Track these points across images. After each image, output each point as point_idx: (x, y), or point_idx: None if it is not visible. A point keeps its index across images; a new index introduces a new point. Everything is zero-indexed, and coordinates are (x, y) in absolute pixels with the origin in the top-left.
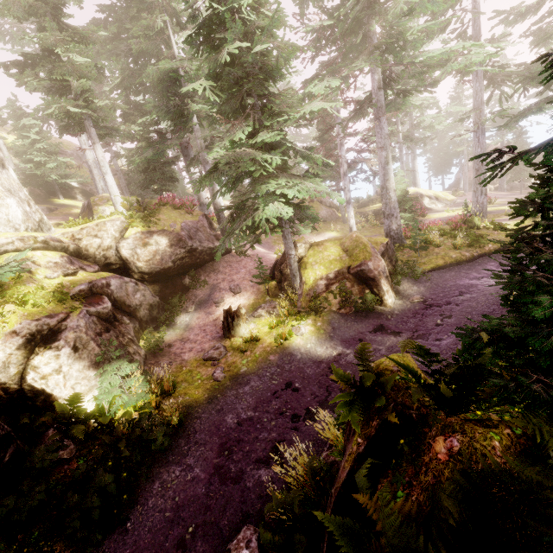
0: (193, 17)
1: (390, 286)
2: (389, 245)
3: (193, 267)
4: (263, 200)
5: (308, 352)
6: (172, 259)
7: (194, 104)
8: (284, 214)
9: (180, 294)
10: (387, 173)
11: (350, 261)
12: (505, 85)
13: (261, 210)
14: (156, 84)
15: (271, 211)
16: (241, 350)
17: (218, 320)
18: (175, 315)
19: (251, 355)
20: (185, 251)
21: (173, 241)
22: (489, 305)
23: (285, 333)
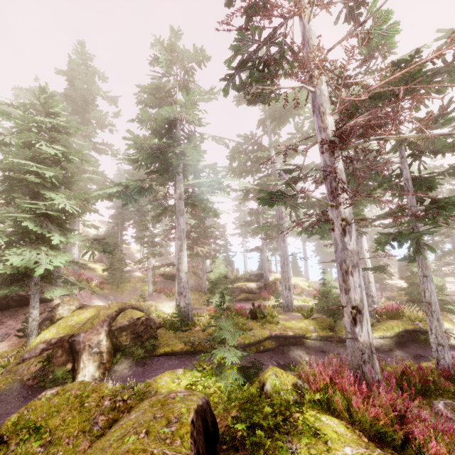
0: (6, 144)
1: (101, 363)
2: (142, 321)
3: None
4: None
5: None
6: None
7: None
8: None
9: None
10: (180, 257)
11: (77, 329)
12: (295, 209)
13: None
14: None
15: None
16: None
17: None
18: None
19: None
20: None
21: None
22: None
23: None
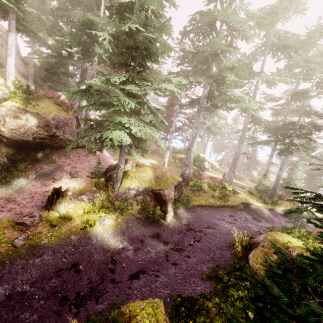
0: None
1: (173, 208)
2: (180, 183)
3: (50, 147)
4: (113, 126)
5: (103, 240)
6: (34, 136)
7: (99, 48)
8: (124, 141)
9: (29, 162)
10: (194, 142)
11: (155, 184)
12: (258, 126)
13: (110, 131)
14: (80, 24)
15: (116, 135)
16: (51, 224)
17: (48, 193)
18: (16, 177)
19: (57, 230)
20: (48, 134)
21: (41, 124)
22: (221, 241)
23: (92, 220)
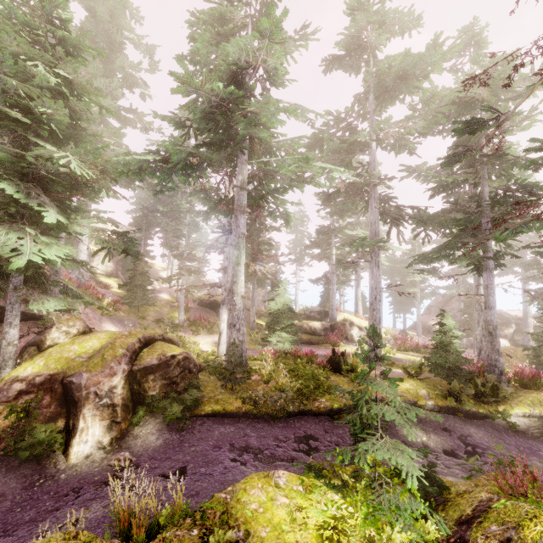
0: None
1: (114, 423)
2: (178, 360)
3: None
4: None
5: None
6: None
7: None
8: None
9: None
10: (236, 274)
11: (78, 365)
12: (399, 224)
13: None
14: None
15: None
16: None
17: None
18: None
19: None
20: None
21: None
22: None
23: None
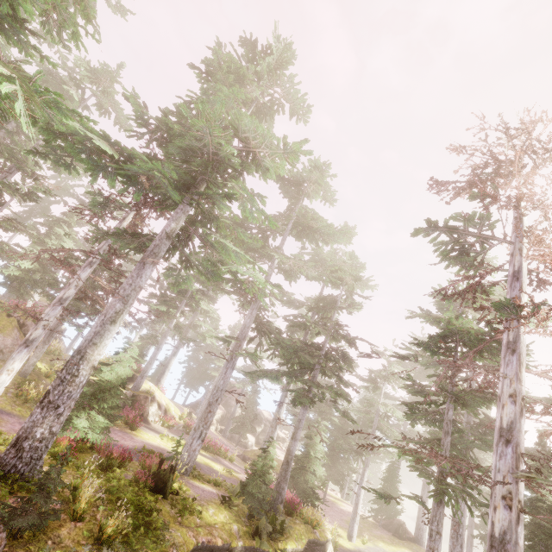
0: None
1: None
2: None
3: None
4: None
5: None
6: None
7: None
8: None
9: None
10: (103, 334)
11: None
12: (265, 338)
13: None
14: None
15: None
16: None
17: None
18: None
19: None
20: None
21: None
22: None
23: None
